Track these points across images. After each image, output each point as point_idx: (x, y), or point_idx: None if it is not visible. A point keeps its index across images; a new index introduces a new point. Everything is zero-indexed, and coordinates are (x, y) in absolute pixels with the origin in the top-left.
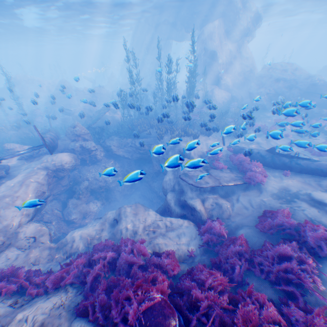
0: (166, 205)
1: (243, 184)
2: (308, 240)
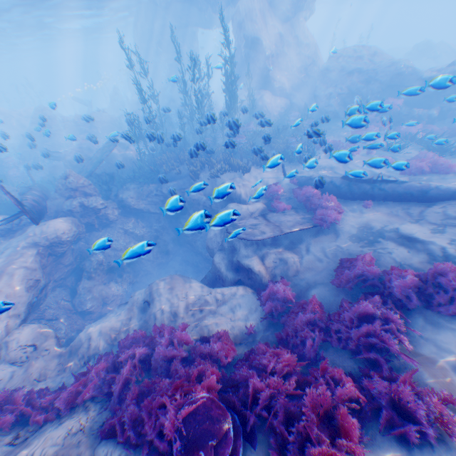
0: (215, 271)
1: (314, 228)
2: (393, 291)
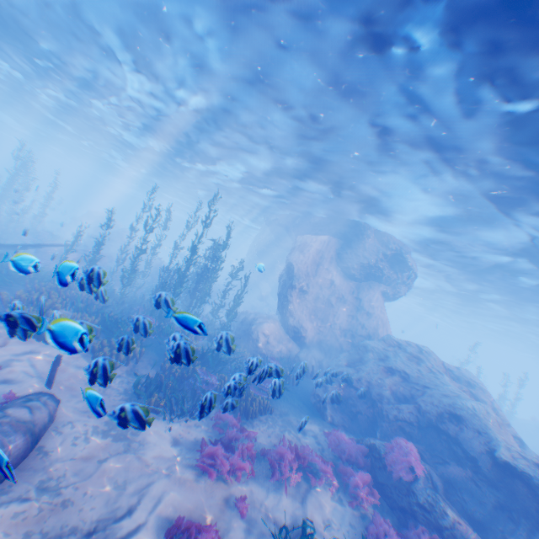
0: None
1: None
2: None
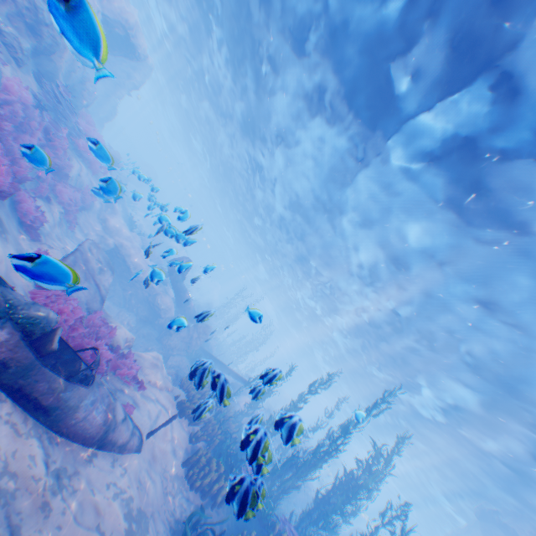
0: None
1: None
2: None
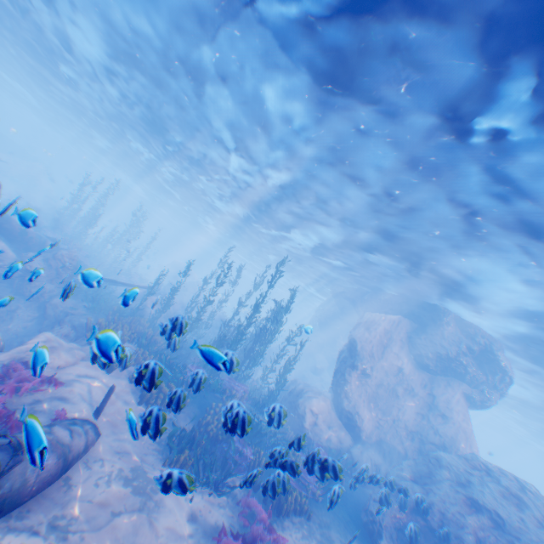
0: None
1: None
2: None
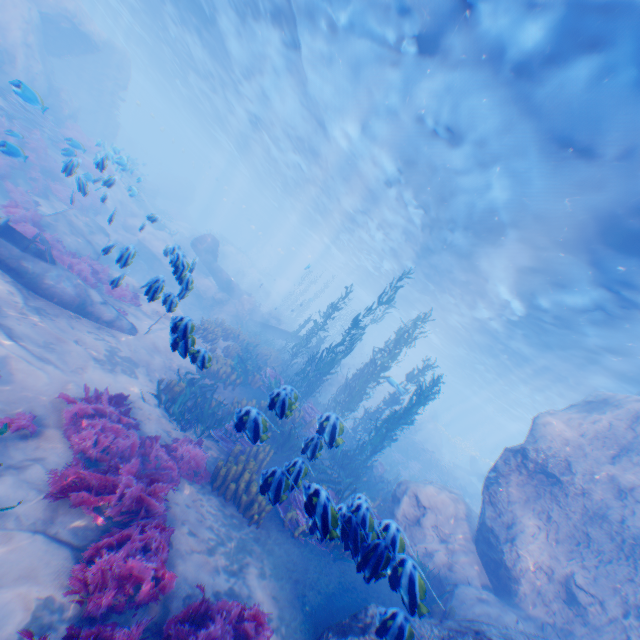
0: None
1: None
2: None
